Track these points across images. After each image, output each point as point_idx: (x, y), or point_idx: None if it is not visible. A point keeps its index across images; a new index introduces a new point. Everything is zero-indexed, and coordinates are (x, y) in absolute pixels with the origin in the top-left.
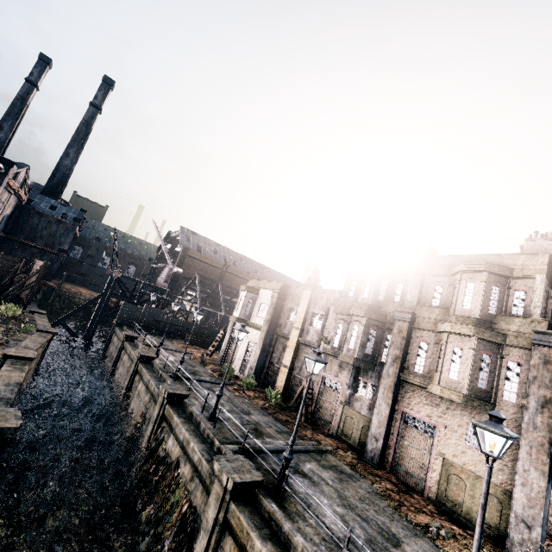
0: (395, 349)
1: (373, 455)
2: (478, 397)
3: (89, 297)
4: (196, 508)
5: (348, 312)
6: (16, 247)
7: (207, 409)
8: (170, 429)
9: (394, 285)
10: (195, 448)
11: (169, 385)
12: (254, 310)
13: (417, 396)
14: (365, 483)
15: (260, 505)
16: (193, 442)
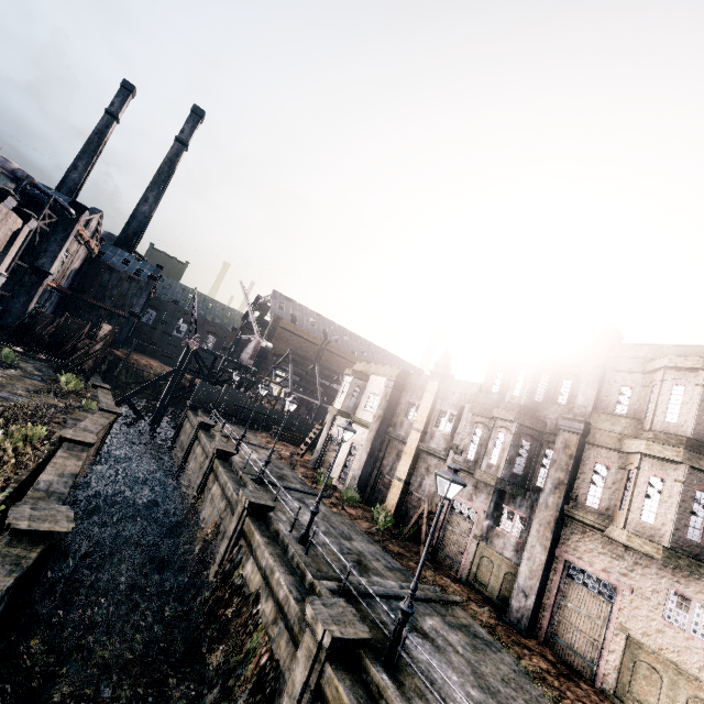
0: (558, 471)
1: (520, 617)
2: (686, 553)
3: (160, 372)
4: (278, 662)
5: (491, 414)
6: (83, 307)
7: (297, 527)
8: (249, 549)
9: (559, 380)
10: (281, 581)
11: (251, 492)
12: (360, 401)
13: (589, 540)
14: (509, 656)
15: (365, 674)
16: (279, 571)
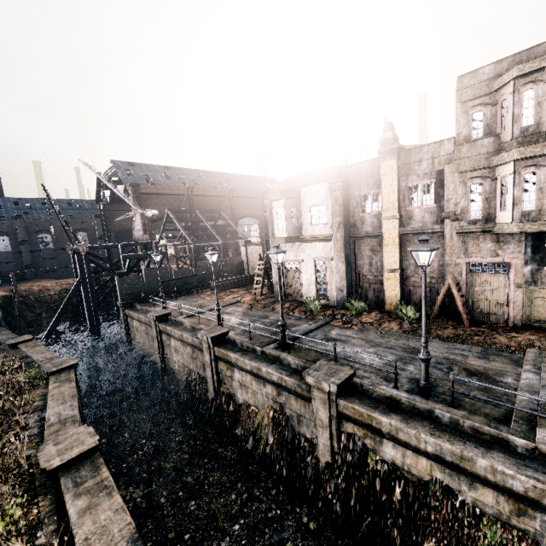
0: None
1: None
2: None
3: (60, 289)
4: None
5: (492, 162)
6: None
7: (386, 376)
8: (370, 431)
9: None
10: (503, 471)
11: (317, 371)
12: (302, 219)
13: None
14: None
15: None
16: (479, 457)
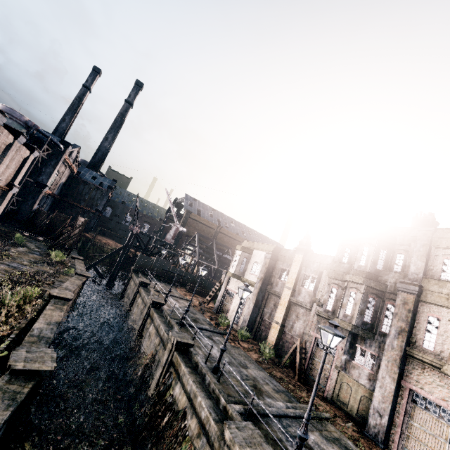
0: (399, 321)
1: (377, 432)
2: None
3: (114, 247)
4: None
5: (343, 278)
6: (67, 206)
7: (209, 359)
8: (177, 376)
9: (393, 254)
10: (202, 404)
11: (177, 333)
12: (247, 267)
13: (428, 375)
14: None
15: None
16: (200, 396)
